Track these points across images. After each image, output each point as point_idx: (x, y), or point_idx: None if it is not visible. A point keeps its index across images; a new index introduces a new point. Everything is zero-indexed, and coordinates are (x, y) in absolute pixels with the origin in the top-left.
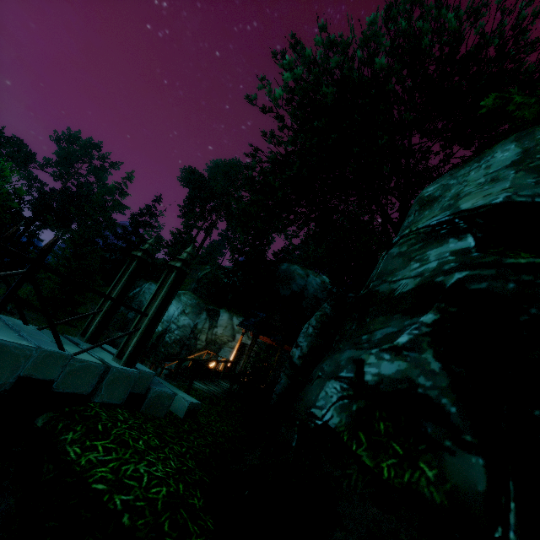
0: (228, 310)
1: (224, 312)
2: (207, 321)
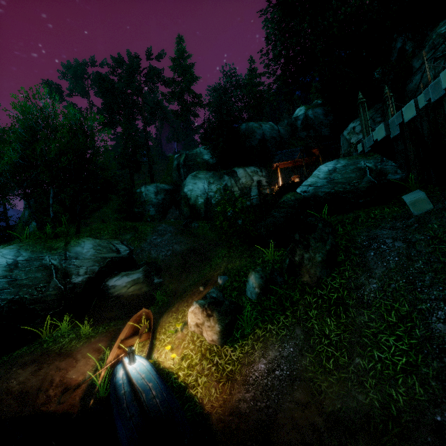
0: (239, 167)
1: (238, 169)
2: (231, 179)
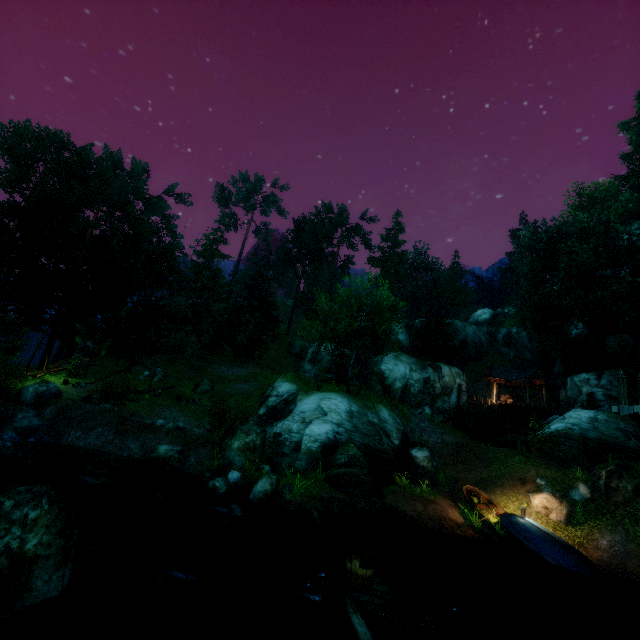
0: (444, 364)
1: (443, 366)
2: (435, 373)
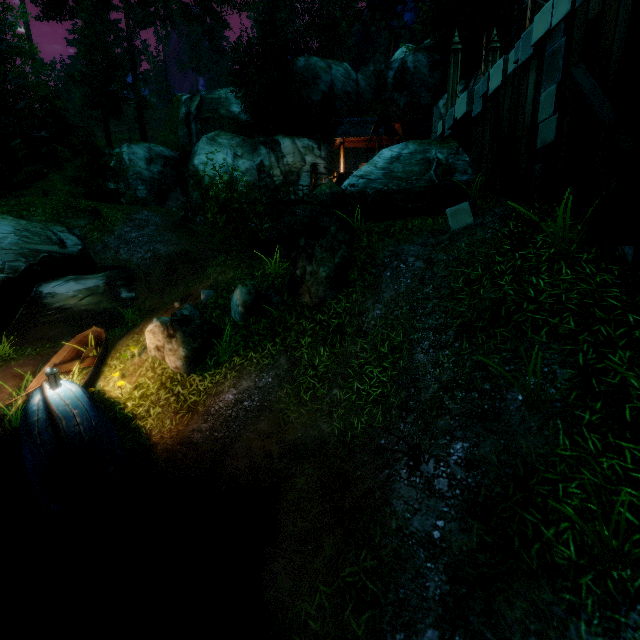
0: (284, 136)
1: (283, 139)
2: (271, 154)
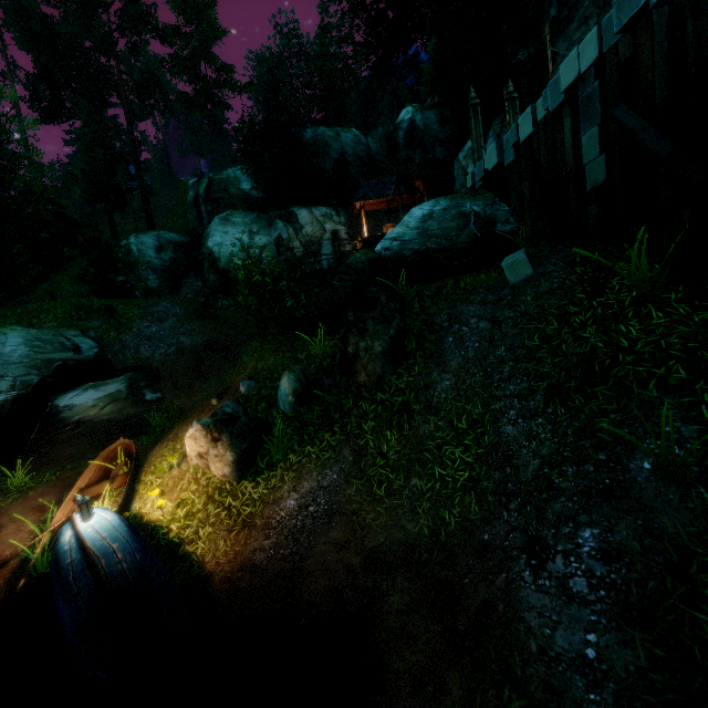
0: (300, 207)
1: (299, 210)
2: (289, 227)
